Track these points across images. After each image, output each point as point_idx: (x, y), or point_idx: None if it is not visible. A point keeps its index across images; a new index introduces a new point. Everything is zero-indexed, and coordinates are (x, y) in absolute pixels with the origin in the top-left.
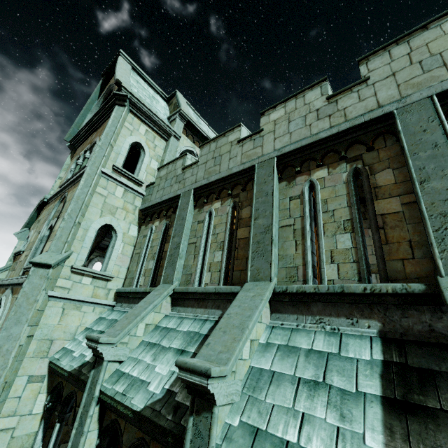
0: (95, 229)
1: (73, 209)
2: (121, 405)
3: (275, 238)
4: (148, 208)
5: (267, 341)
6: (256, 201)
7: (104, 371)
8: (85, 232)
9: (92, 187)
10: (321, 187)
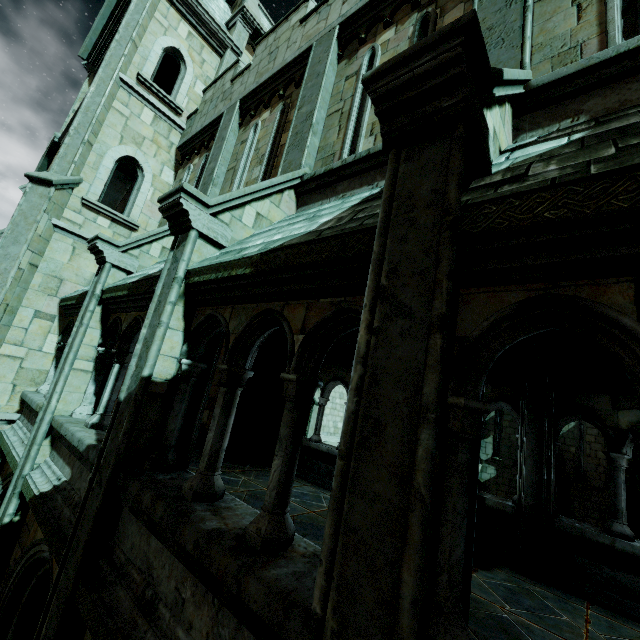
0: (113, 159)
1: (80, 123)
2: (119, 291)
3: (317, 126)
4: (186, 144)
5: (280, 220)
6: (305, 88)
7: (107, 273)
8: (98, 158)
9: (106, 97)
10: (383, 53)
